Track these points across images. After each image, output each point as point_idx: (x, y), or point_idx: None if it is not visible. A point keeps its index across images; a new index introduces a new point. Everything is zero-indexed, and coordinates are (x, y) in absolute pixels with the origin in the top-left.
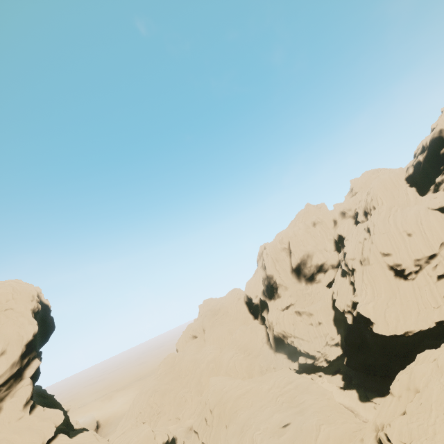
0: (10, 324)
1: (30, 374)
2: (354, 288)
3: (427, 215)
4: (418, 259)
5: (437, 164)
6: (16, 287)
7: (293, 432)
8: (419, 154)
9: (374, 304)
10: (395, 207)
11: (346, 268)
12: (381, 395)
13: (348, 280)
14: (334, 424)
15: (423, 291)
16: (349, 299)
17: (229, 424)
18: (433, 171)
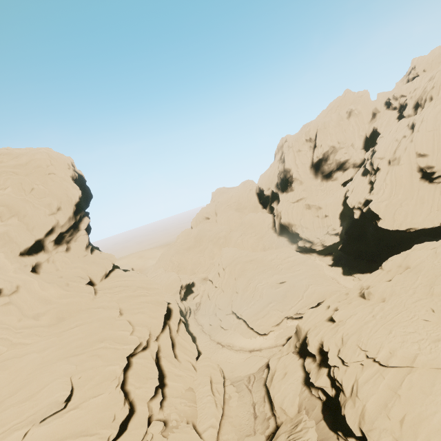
0: (57, 186)
1: (84, 227)
2: (372, 188)
3: None
4: None
5: None
6: (51, 154)
7: (287, 287)
8: None
9: (387, 203)
10: None
11: (370, 168)
12: (362, 272)
13: (368, 180)
14: (320, 285)
15: None
16: (363, 197)
17: (237, 278)
18: None
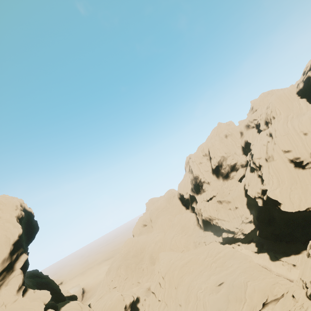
0: None
1: (20, 266)
2: (262, 180)
3: None
4: None
5: None
6: (1, 200)
7: (226, 289)
8: (308, 71)
9: (280, 190)
10: (291, 114)
11: (254, 166)
12: (287, 255)
13: (256, 174)
14: (257, 280)
15: None
16: (259, 188)
17: (177, 286)
18: None
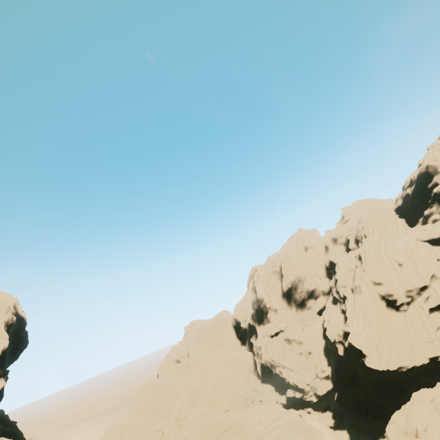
0: None
1: None
2: (346, 317)
3: (417, 246)
4: (410, 290)
5: (425, 197)
6: None
7: None
8: (407, 187)
9: (366, 335)
10: (386, 236)
11: (337, 296)
12: (374, 437)
13: (339, 308)
14: None
15: (415, 324)
16: (341, 328)
17: None
18: (421, 203)
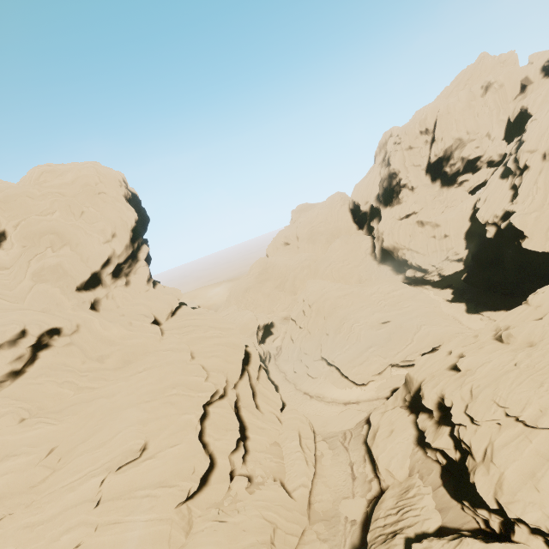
0: (109, 208)
1: (144, 257)
2: (515, 194)
3: None
4: None
5: None
6: (99, 169)
7: (391, 328)
8: None
9: (538, 215)
10: None
11: (514, 166)
12: (495, 310)
13: (509, 183)
14: (436, 326)
15: None
16: (502, 208)
17: (328, 316)
18: None
